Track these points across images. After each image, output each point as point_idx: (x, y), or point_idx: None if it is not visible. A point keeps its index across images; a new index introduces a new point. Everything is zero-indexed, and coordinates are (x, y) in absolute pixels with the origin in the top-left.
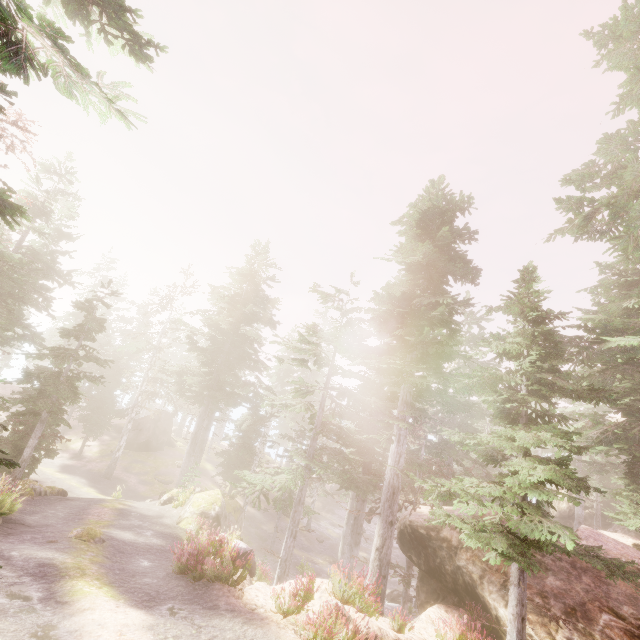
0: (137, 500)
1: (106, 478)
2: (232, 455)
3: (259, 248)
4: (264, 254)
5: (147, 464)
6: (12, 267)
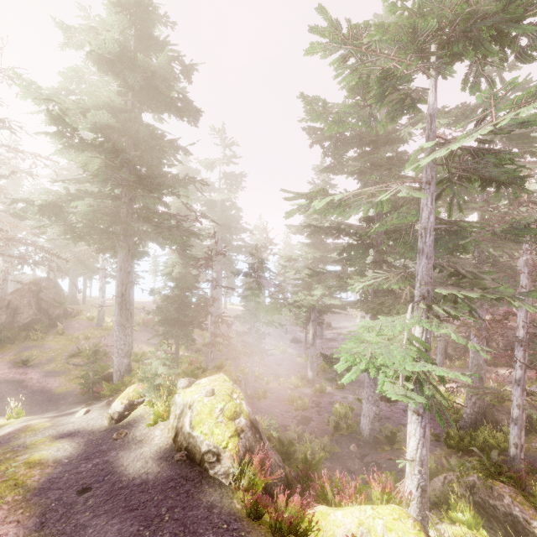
0: (54, 403)
1: None
2: (171, 310)
3: None
4: None
5: (46, 348)
6: None
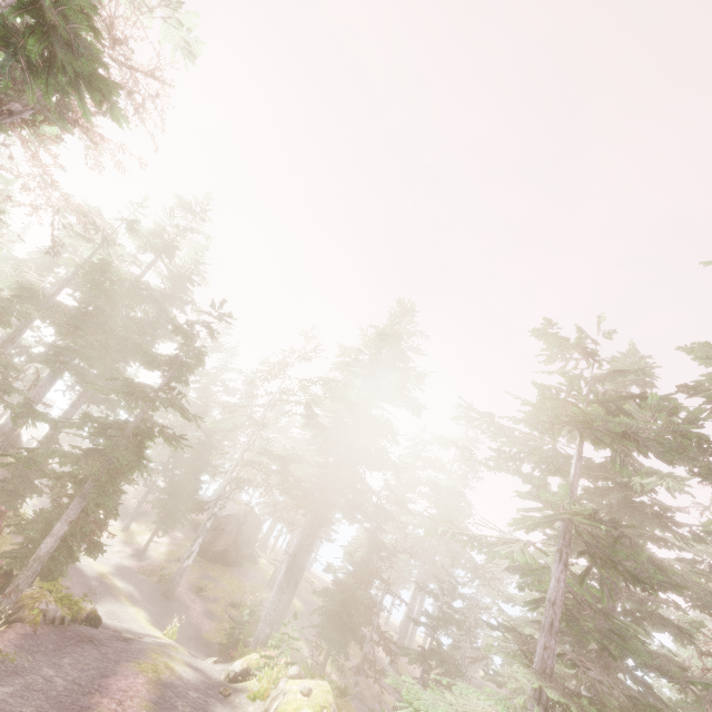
0: (196, 645)
1: (165, 596)
2: (336, 599)
3: (406, 305)
4: (412, 313)
5: (219, 585)
6: (113, 280)
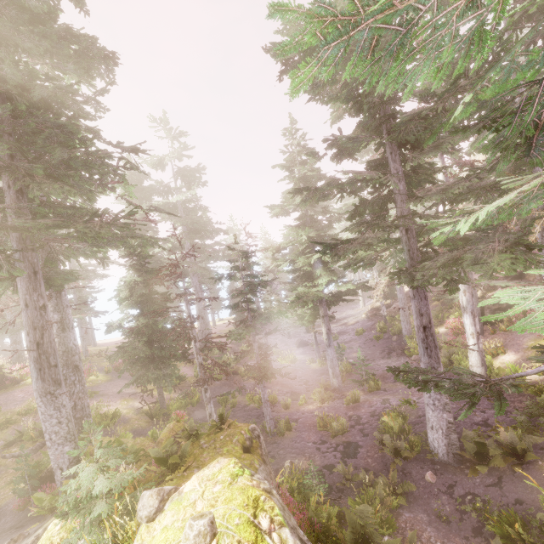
0: None
1: None
2: (139, 347)
3: None
4: None
5: None
6: None
